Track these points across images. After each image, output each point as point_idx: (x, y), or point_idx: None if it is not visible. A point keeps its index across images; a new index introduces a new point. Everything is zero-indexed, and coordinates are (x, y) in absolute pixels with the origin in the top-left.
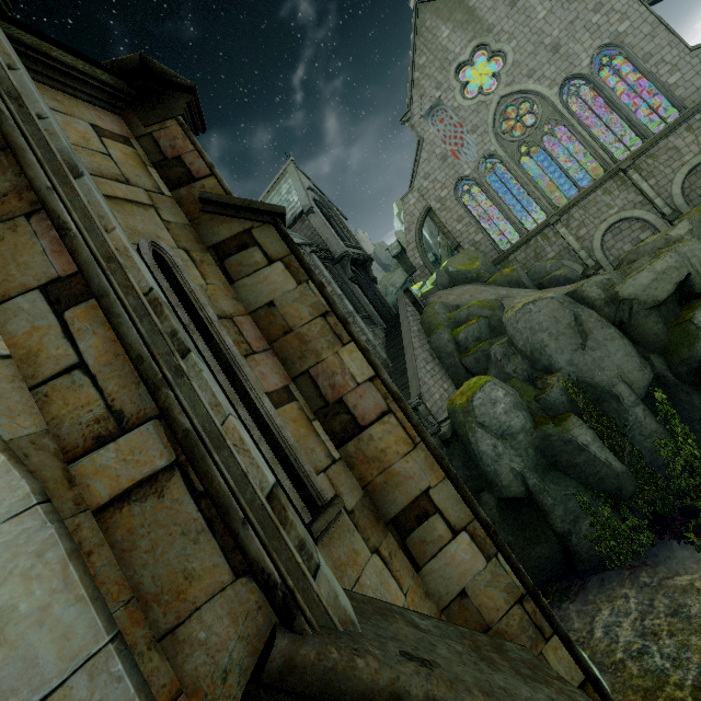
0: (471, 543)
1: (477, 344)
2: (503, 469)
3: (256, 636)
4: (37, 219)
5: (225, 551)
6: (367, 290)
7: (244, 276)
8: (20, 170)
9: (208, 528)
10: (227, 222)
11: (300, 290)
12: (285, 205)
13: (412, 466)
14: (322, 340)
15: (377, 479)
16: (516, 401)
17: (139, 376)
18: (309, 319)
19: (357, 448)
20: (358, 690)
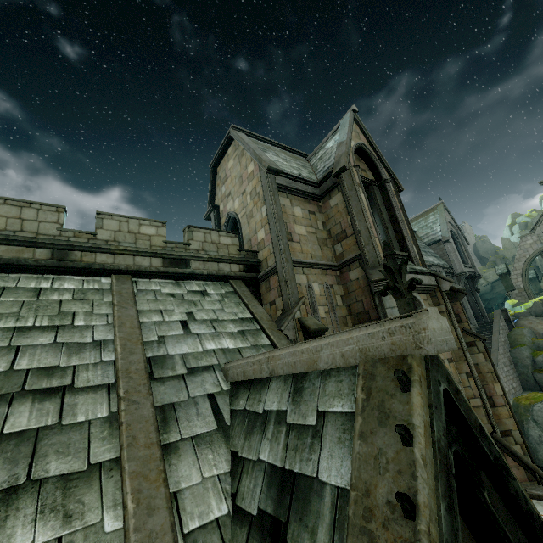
0: (520, 448)
1: None
2: (541, 450)
3: (490, 431)
4: (465, 362)
5: (487, 419)
6: (469, 296)
7: (470, 354)
8: (463, 352)
9: (485, 415)
10: (468, 337)
11: (486, 363)
12: (429, 230)
13: (508, 422)
14: (489, 379)
15: (496, 420)
16: None
17: (478, 392)
18: (487, 372)
19: (492, 410)
20: (504, 443)
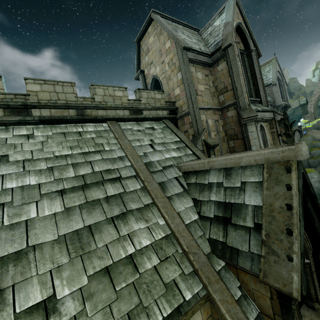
0: None
1: (317, 156)
2: None
3: None
4: None
5: None
6: None
7: None
8: None
9: None
10: (284, 144)
11: None
12: (264, 77)
13: None
14: None
15: None
16: (319, 180)
17: None
18: None
19: None
20: None
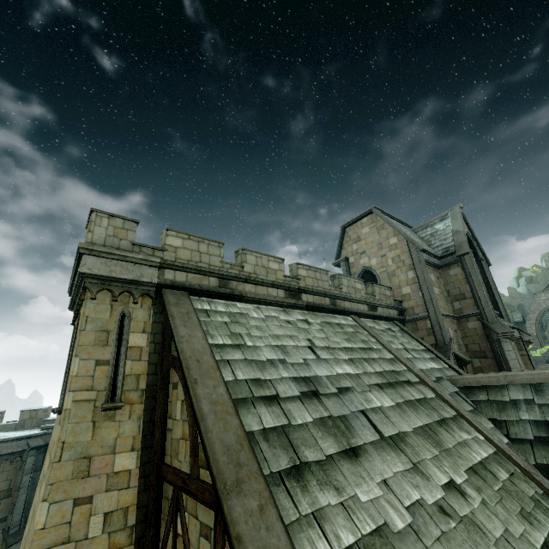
0: None
1: None
2: None
3: None
4: None
5: None
6: None
7: None
8: None
9: None
10: None
11: None
12: None
13: None
14: None
15: None
16: None
17: None
18: None
19: None
20: None
